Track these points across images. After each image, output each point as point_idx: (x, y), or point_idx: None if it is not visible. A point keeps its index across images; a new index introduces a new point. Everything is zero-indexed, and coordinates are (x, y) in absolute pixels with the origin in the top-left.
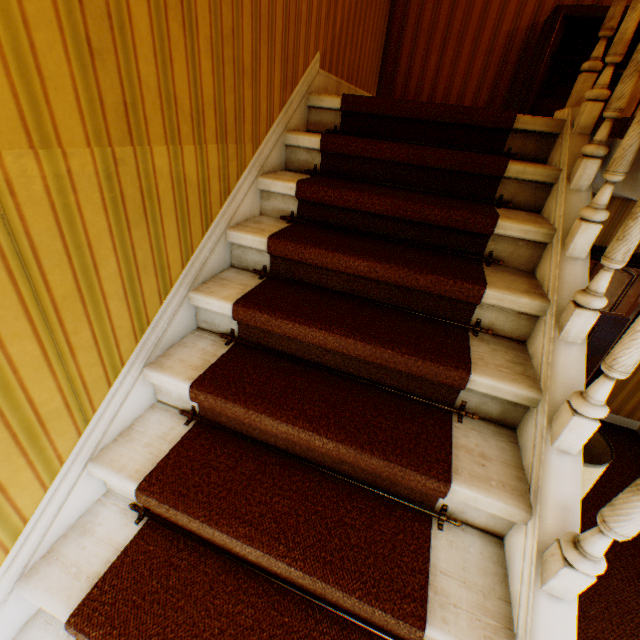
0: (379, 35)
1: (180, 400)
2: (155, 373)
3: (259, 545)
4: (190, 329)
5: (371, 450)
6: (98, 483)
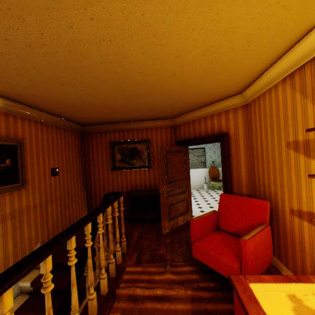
0: (82, 200)
1: None
2: None
3: None
4: None
5: None
6: None
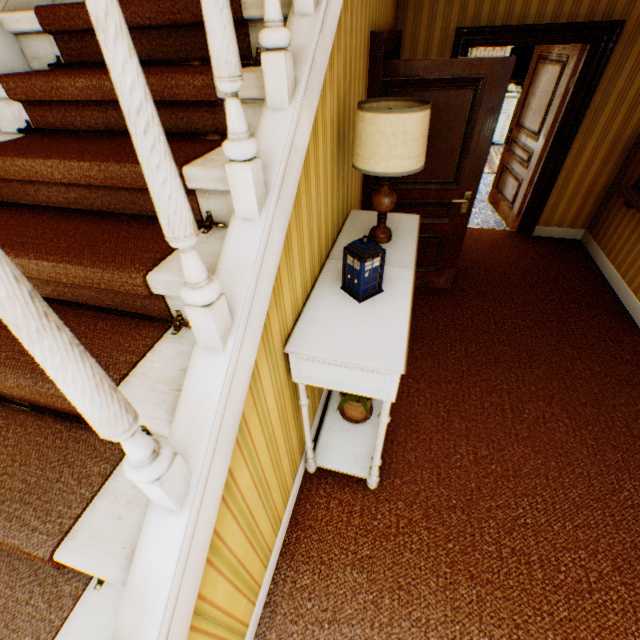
0: None
1: (16, 121)
2: None
3: (57, 158)
4: (21, 68)
5: (149, 73)
6: None
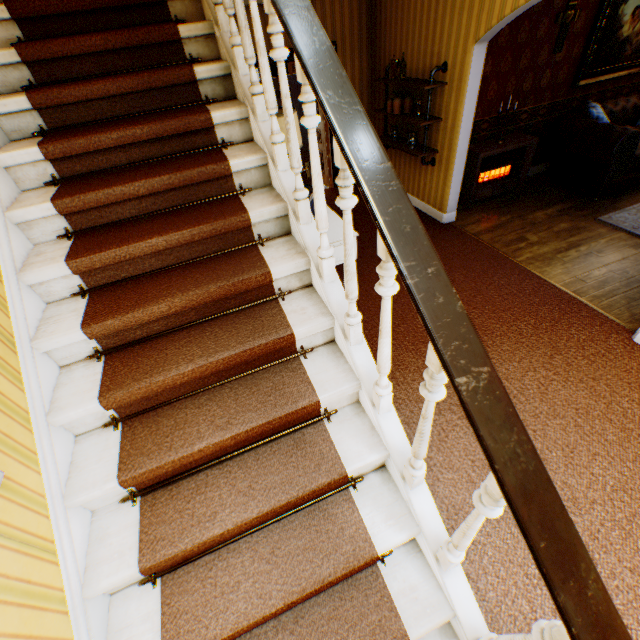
0: None
1: (40, 178)
2: (5, 155)
3: (141, 180)
4: (6, 141)
5: (168, 119)
6: (24, 236)
